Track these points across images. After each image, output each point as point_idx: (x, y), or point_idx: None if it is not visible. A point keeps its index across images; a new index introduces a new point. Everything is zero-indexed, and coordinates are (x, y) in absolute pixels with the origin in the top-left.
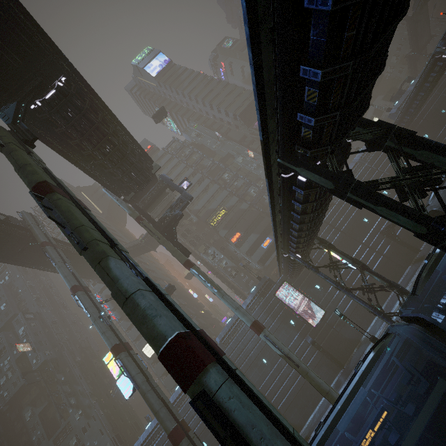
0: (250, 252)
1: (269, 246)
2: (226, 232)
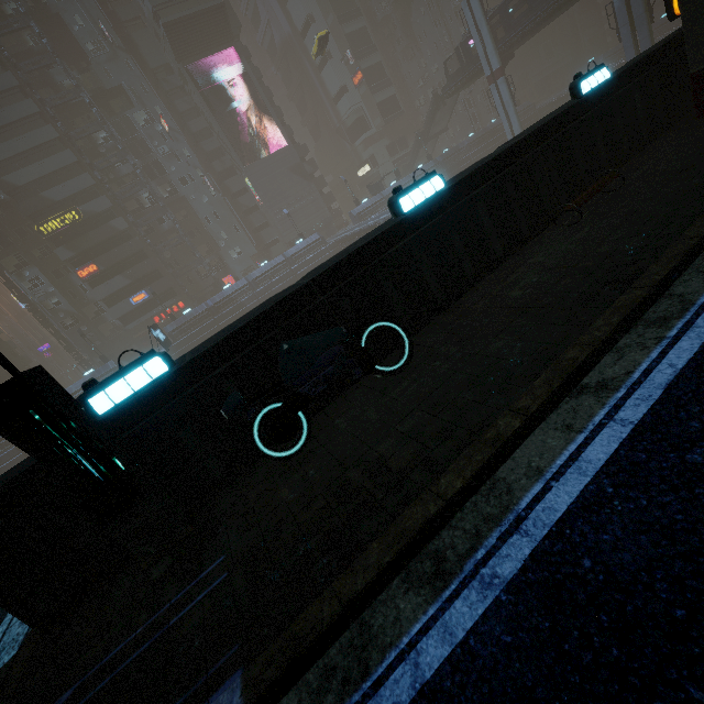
0: (108, 302)
1: (142, 303)
2: (70, 255)
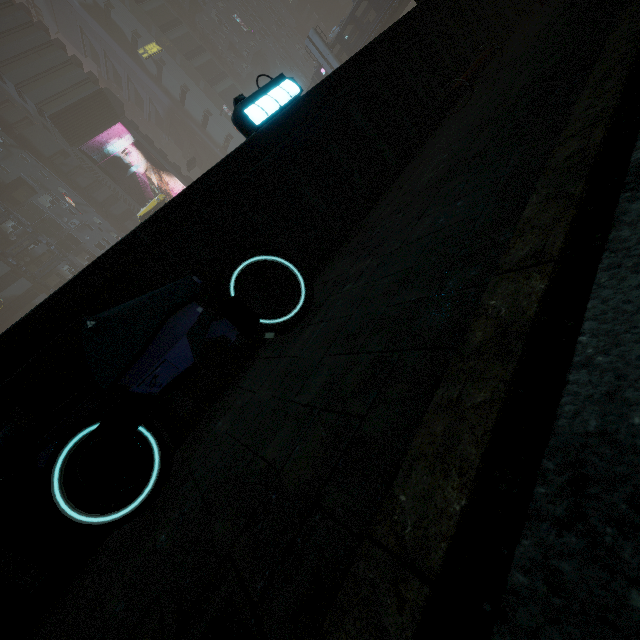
0: None
1: None
2: None
